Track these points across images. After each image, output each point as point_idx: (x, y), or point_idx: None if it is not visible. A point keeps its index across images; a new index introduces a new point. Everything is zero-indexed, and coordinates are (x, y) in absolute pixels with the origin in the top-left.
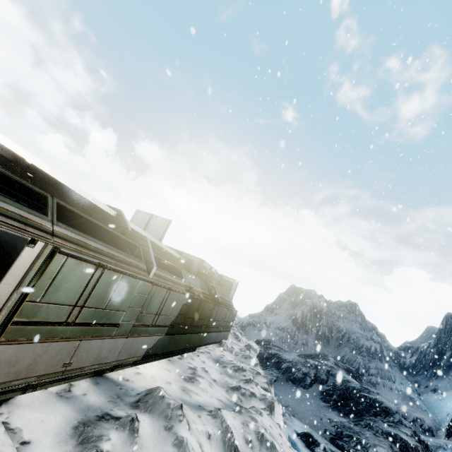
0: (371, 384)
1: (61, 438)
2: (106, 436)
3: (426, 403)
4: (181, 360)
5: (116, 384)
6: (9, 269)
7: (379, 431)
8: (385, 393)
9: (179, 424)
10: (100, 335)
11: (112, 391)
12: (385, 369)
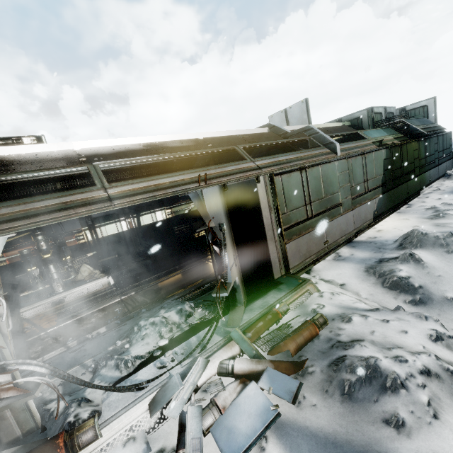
0: None
1: (362, 278)
2: (397, 269)
3: None
4: (411, 208)
5: (368, 243)
6: (259, 202)
7: None
8: None
9: None
10: (333, 216)
11: (370, 247)
12: None
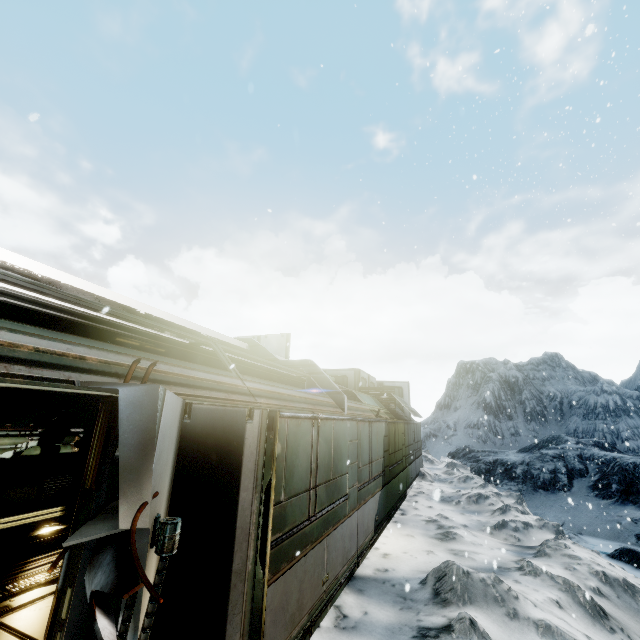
0: (632, 452)
1: None
2: None
3: None
4: (406, 516)
5: (380, 582)
6: (241, 466)
7: None
8: None
9: (518, 603)
10: (338, 519)
11: (388, 594)
12: None
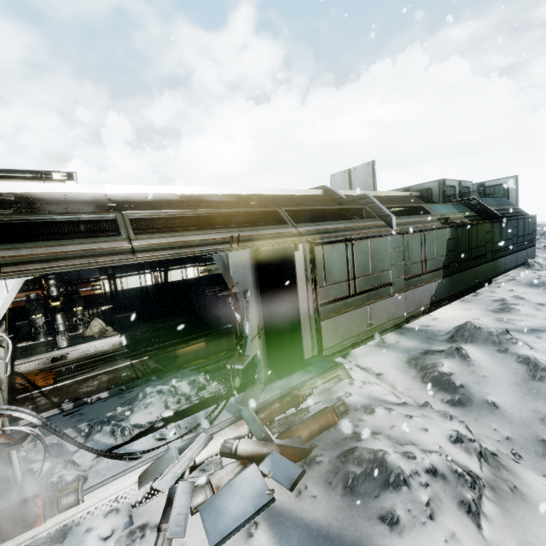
0: None
1: (402, 369)
2: (440, 363)
3: None
4: (478, 297)
5: (419, 331)
6: (295, 272)
7: None
8: None
9: (513, 346)
10: (381, 296)
11: (420, 336)
12: None
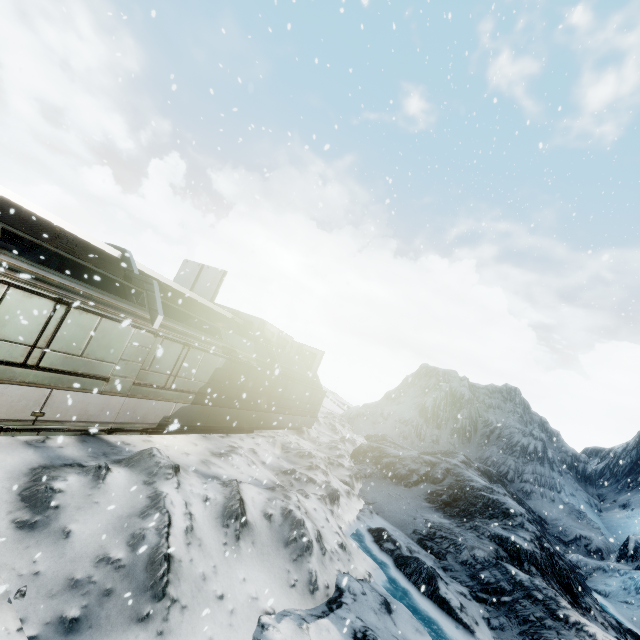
0: (523, 493)
1: (14, 475)
2: (63, 478)
3: (606, 521)
4: (223, 439)
5: (109, 445)
6: None
7: (486, 533)
8: (542, 505)
9: (164, 481)
10: (82, 387)
11: (100, 450)
12: (548, 475)
